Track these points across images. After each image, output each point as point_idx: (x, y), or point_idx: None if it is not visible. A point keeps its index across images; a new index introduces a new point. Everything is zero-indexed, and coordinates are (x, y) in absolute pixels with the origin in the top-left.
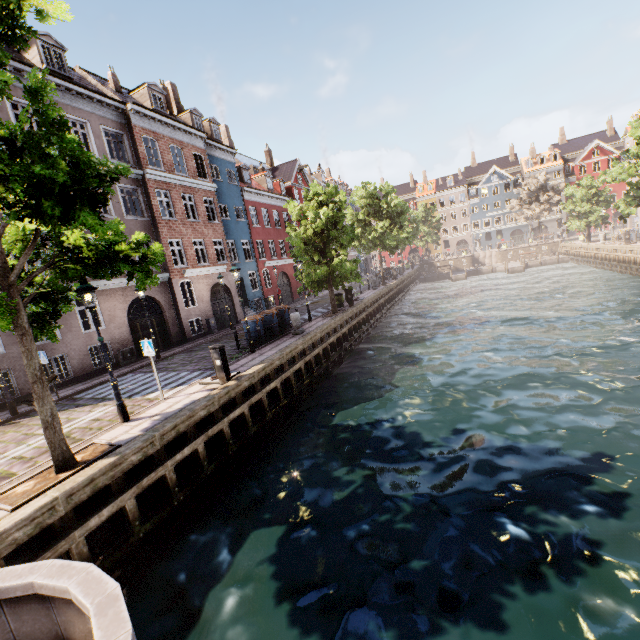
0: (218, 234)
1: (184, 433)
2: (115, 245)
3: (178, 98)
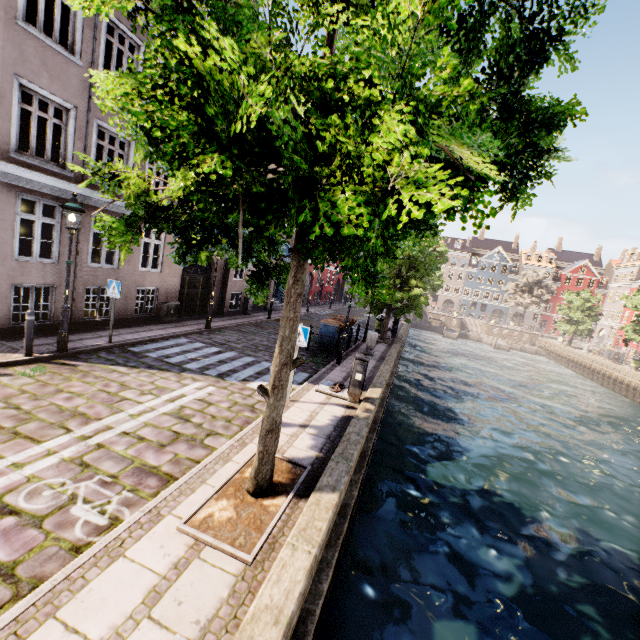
0: None
1: None
2: None
3: None
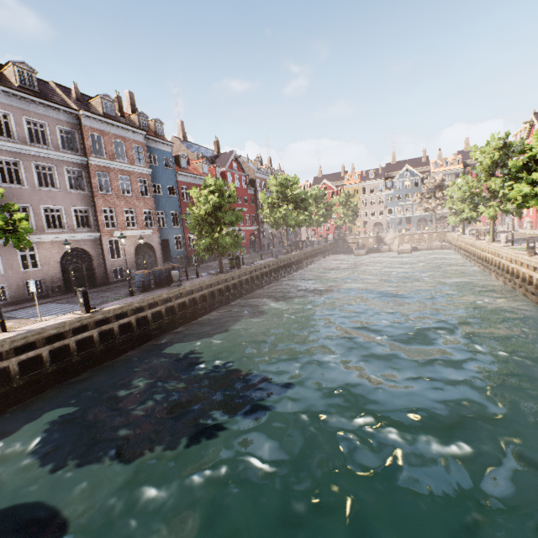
0: (149, 206)
1: (35, 343)
2: (2, 220)
3: (134, 102)
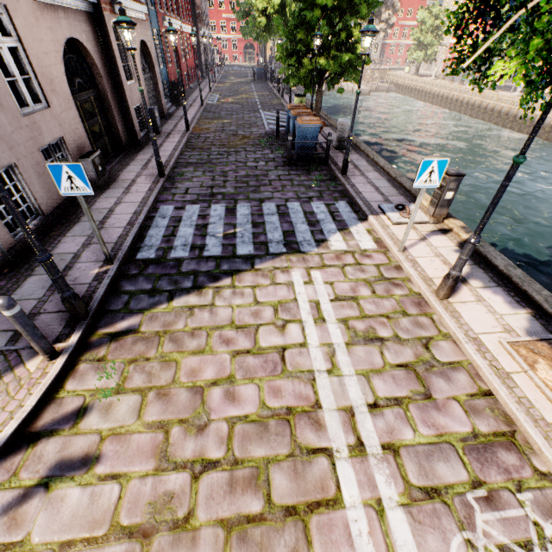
0: None
1: None
2: None
3: None
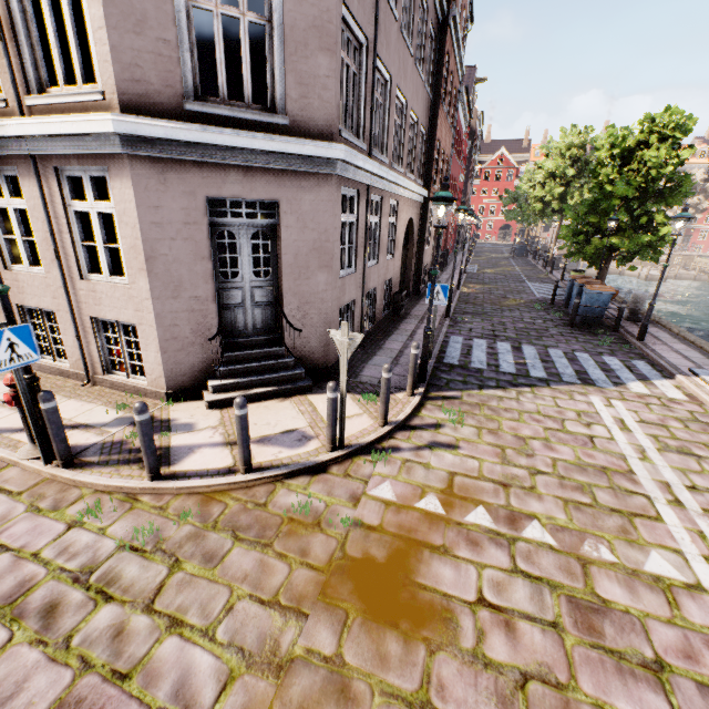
0: (448, 149)
1: None
2: None
3: None
